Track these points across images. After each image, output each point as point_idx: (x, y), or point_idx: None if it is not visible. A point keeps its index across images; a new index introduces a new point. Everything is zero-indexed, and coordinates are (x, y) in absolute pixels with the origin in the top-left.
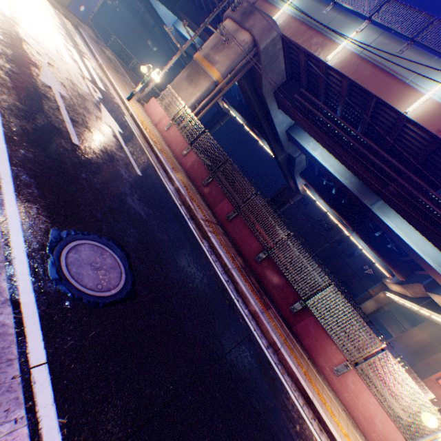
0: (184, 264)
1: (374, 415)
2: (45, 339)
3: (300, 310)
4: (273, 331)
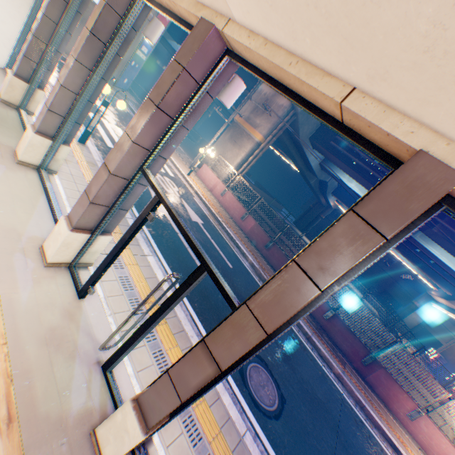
0: (286, 349)
1: (446, 453)
2: (274, 453)
3: (368, 362)
4: (354, 389)
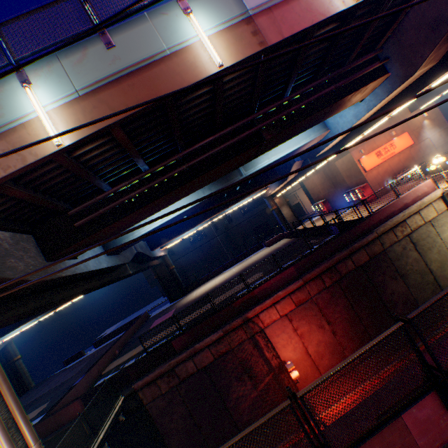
0: None
1: None
2: None
3: None
4: None
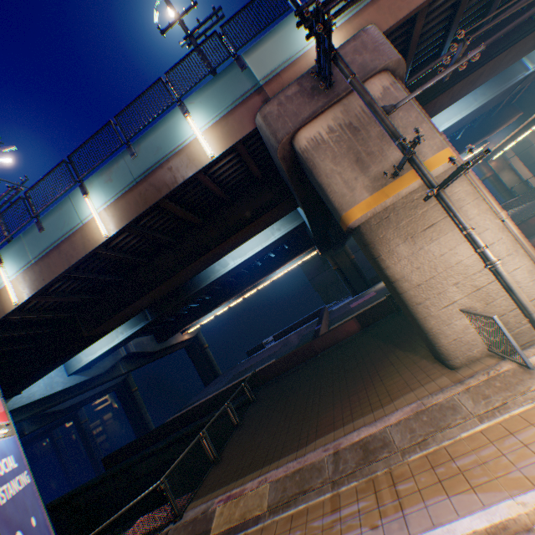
0: None
1: None
2: None
3: None
4: None
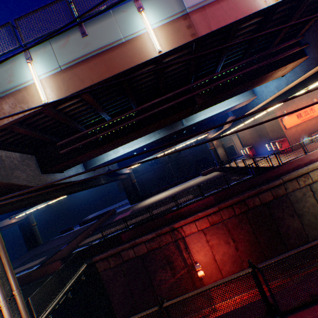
0: None
1: None
2: None
3: None
4: None
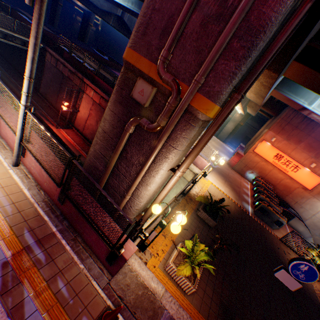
0: None
1: (14, 135)
2: None
3: None
4: None
